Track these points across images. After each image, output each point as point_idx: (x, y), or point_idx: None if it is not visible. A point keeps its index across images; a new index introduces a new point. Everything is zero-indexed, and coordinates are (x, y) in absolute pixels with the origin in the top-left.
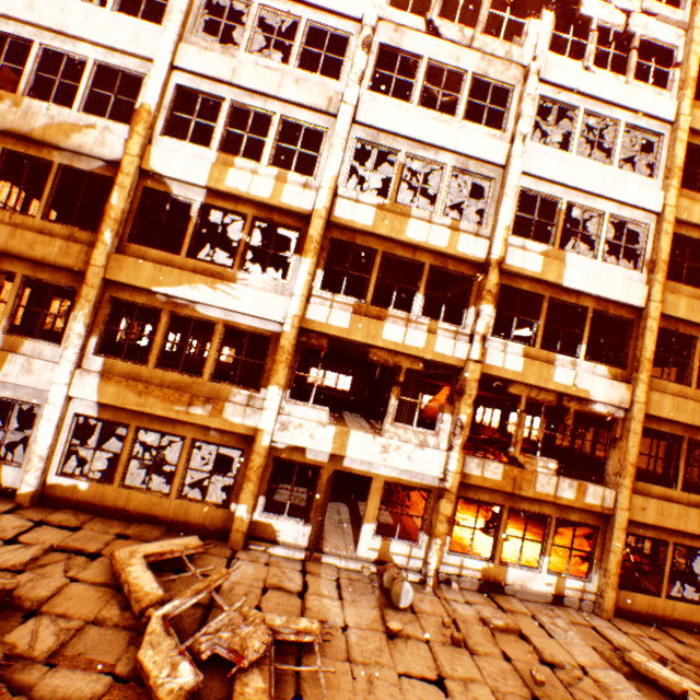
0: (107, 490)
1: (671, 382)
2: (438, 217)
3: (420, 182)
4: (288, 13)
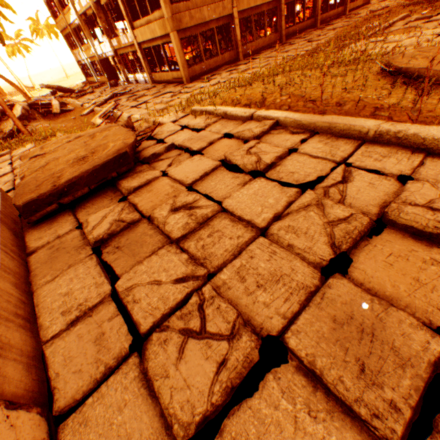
0: (101, 78)
1: None
2: None
3: None
4: None
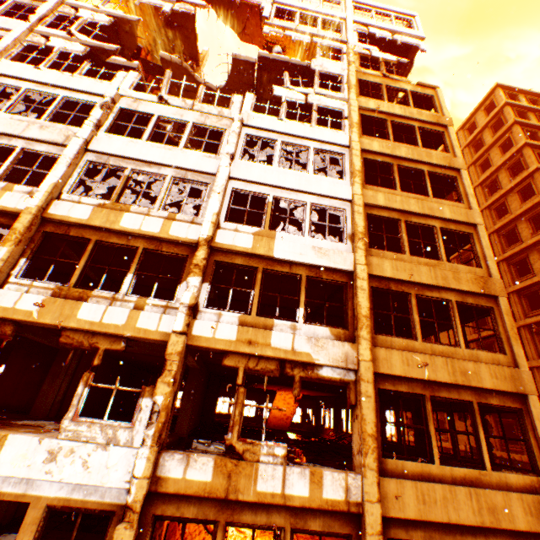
0: None
1: (397, 337)
2: (156, 211)
3: (144, 188)
4: (49, 93)
